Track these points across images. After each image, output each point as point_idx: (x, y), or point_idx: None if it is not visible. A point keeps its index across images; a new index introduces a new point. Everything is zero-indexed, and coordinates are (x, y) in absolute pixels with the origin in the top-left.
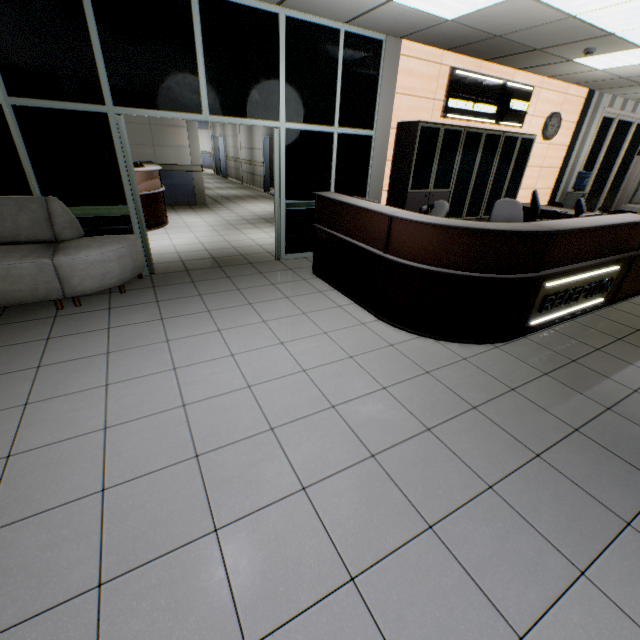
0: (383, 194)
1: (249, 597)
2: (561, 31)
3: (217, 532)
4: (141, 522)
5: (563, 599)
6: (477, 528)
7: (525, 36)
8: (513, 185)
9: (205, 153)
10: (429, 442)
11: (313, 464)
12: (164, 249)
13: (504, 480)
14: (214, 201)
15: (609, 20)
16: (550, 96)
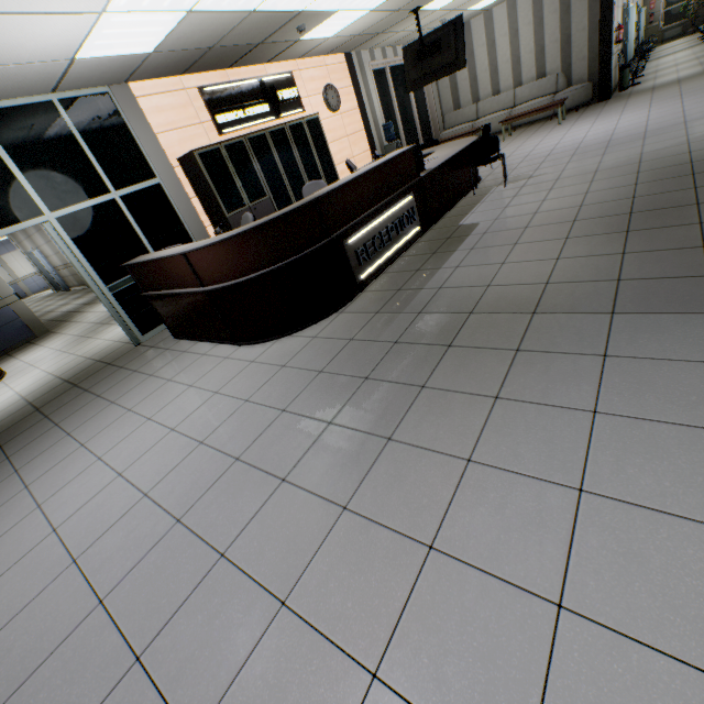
0: (209, 230)
1: (137, 625)
2: (259, 24)
3: (103, 602)
4: (27, 644)
5: (375, 464)
6: (319, 458)
7: (235, 39)
8: (327, 164)
9: (32, 275)
10: (284, 420)
11: (186, 498)
12: (6, 403)
13: (341, 412)
14: (59, 322)
15: (285, 3)
16: (313, 73)
